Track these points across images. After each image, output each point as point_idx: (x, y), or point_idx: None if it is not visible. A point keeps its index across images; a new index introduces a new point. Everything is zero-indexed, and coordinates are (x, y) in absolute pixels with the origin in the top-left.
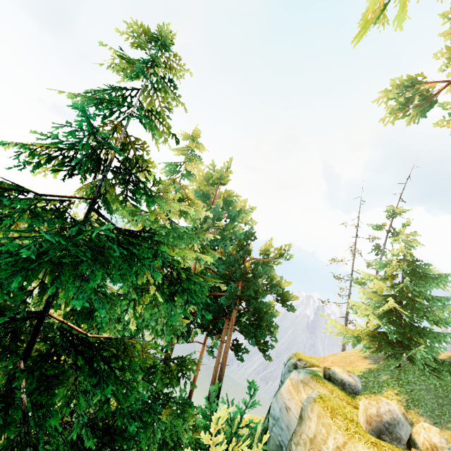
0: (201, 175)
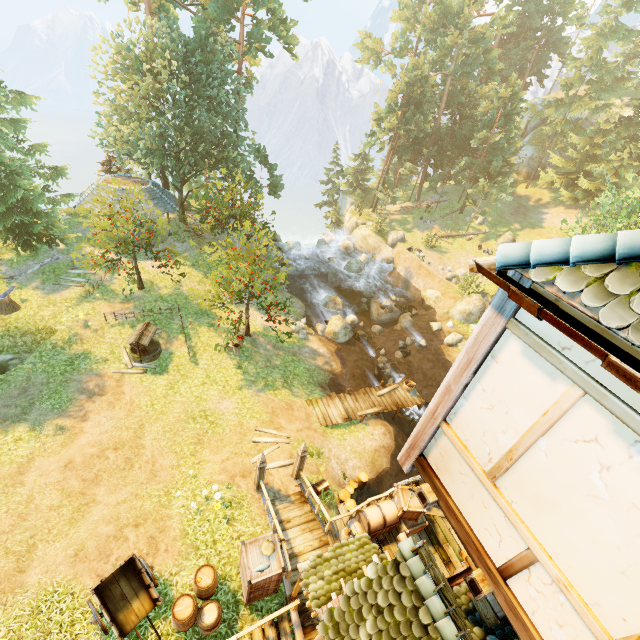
0: None
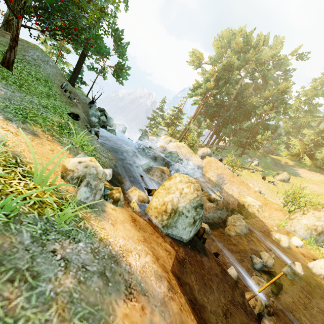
0: (296, 51)
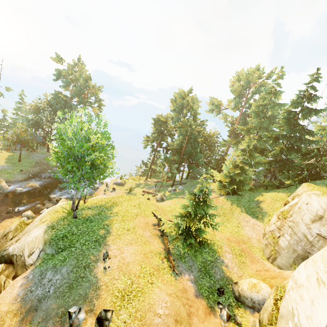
0: (257, 74)
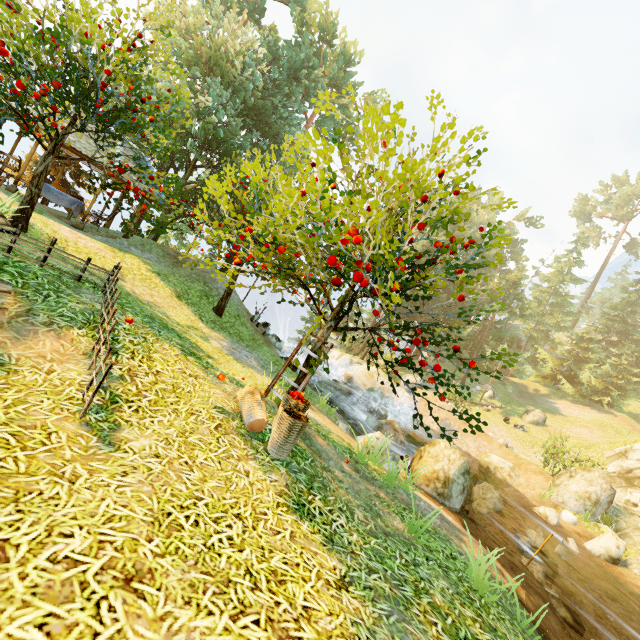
0: (523, 215)
